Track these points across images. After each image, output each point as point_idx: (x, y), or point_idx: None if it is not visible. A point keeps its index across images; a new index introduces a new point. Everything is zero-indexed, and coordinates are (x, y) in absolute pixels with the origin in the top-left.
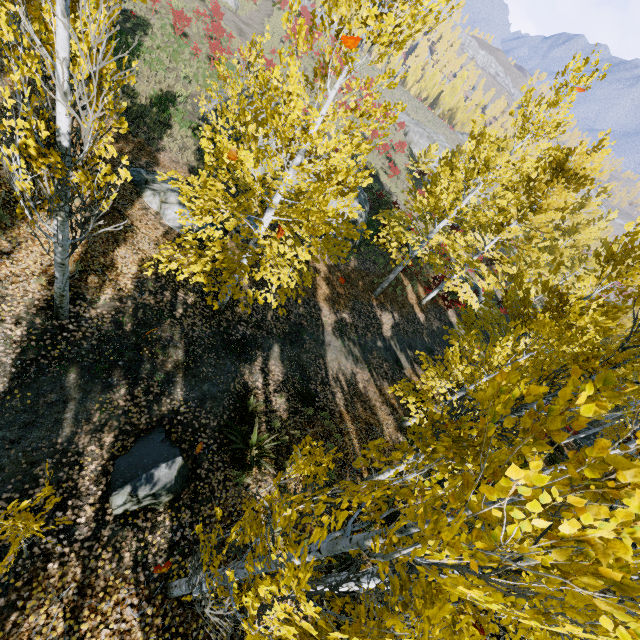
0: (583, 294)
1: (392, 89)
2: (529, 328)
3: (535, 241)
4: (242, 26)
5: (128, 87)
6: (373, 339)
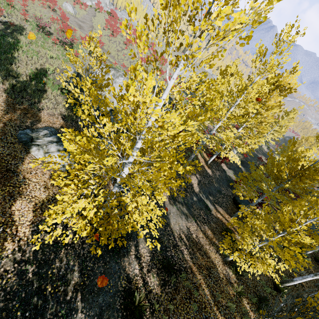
0: (311, 159)
1: (164, 47)
2: (284, 183)
3: (264, 123)
4: (80, 23)
5: (12, 71)
6: (191, 197)
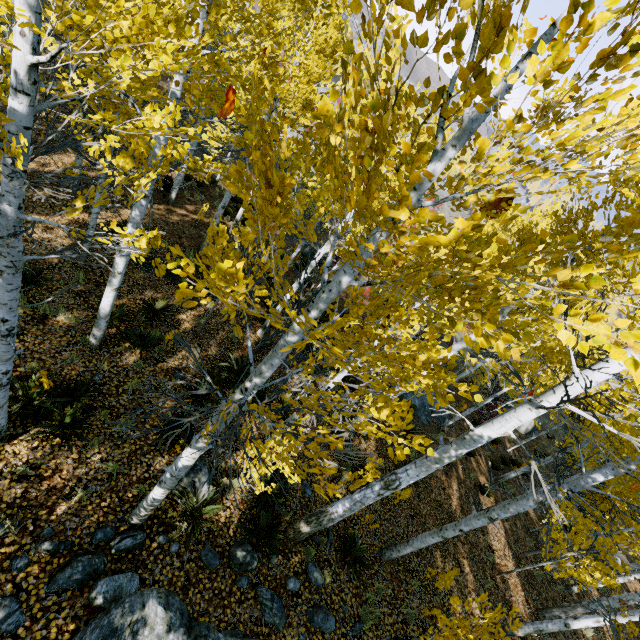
0: None
1: None
2: None
3: None
4: None
5: None
6: None
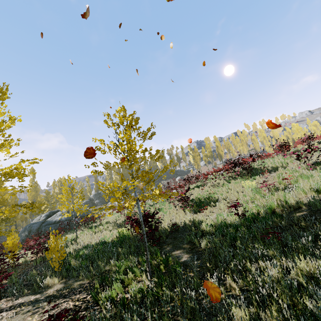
0: None
1: None
2: None
3: None
4: None
5: None
6: None
